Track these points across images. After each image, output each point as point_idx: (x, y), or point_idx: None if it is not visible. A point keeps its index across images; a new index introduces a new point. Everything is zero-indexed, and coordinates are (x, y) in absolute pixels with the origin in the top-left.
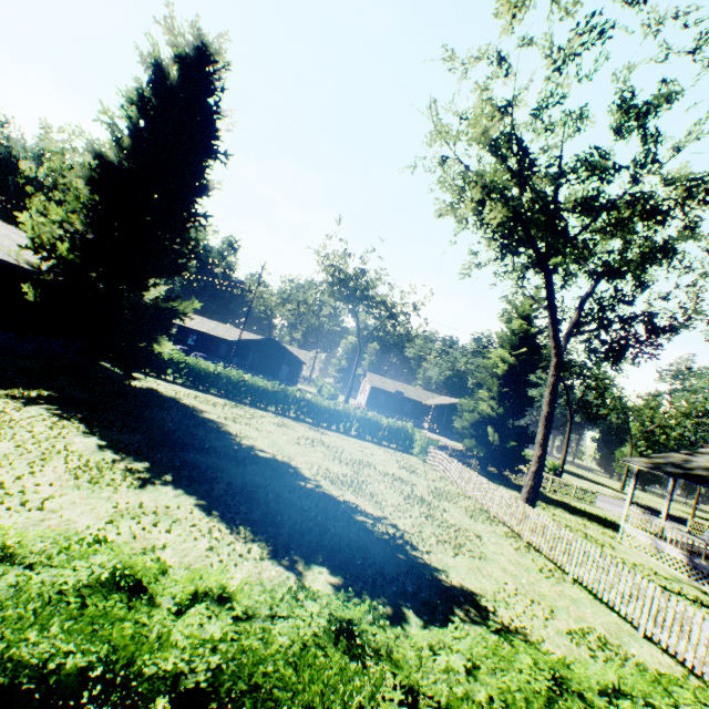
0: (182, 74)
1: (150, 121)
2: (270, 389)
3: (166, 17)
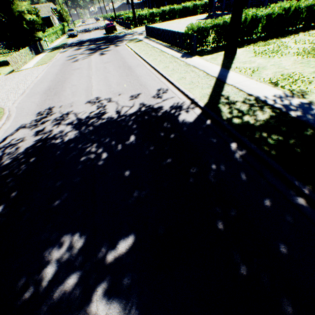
0: None
1: None
2: None
3: None
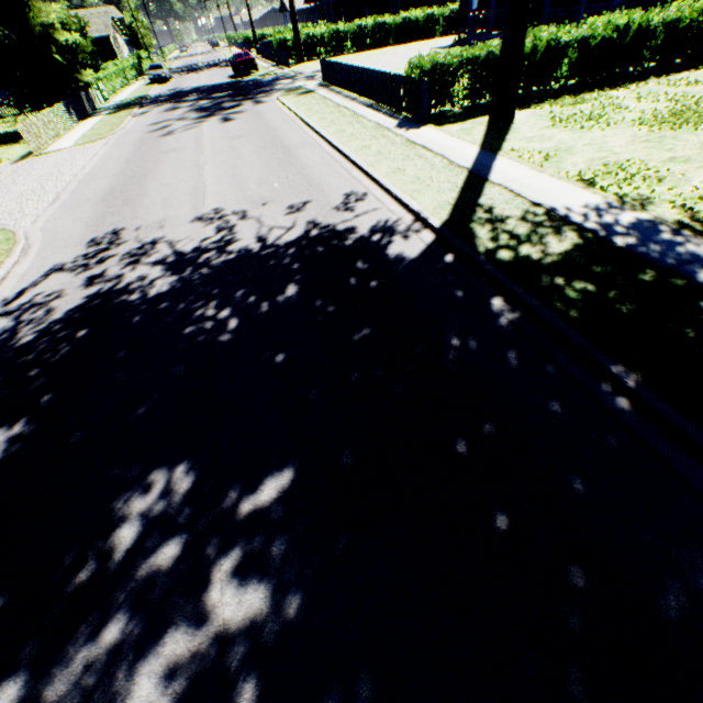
0: None
1: None
2: None
3: None
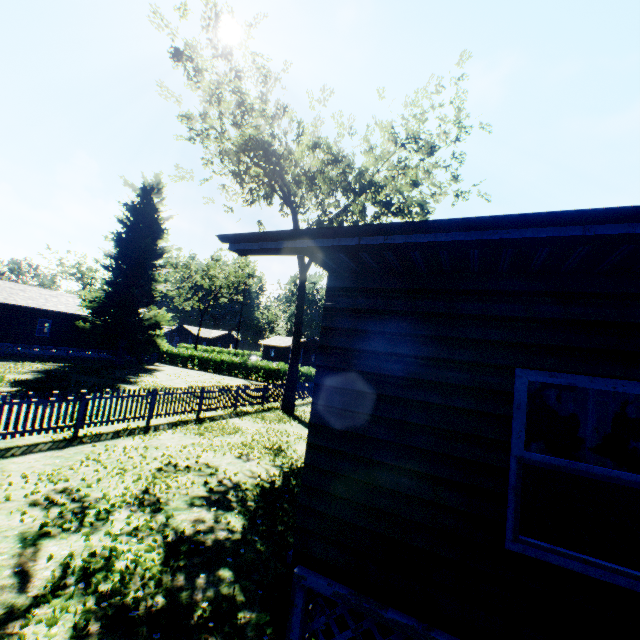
0: (141, 202)
1: (128, 230)
2: (238, 362)
3: (125, 182)
